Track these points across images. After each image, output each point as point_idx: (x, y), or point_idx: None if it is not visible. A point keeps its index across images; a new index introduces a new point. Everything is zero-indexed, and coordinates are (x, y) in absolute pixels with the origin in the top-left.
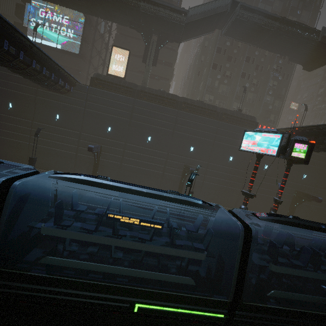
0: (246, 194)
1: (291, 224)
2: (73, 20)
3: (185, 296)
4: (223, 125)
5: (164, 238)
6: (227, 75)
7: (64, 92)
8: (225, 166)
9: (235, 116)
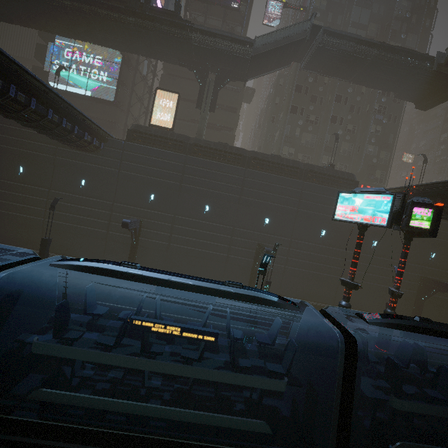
0: (347, 284)
1: (418, 331)
2: (107, 60)
3: None
4: (309, 187)
5: (223, 355)
6: (312, 120)
7: (92, 150)
8: (316, 243)
9: (326, 174)
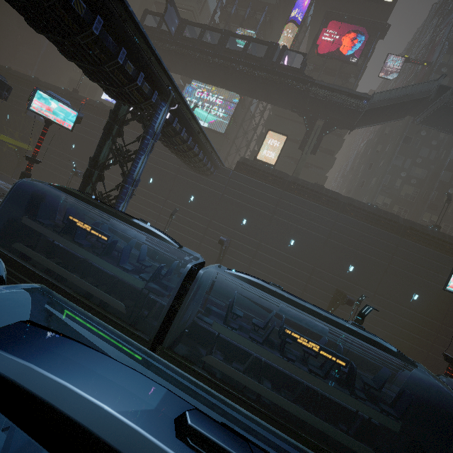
0: (452, 362)
1: None
2: (227, 100)
3: None
4: (407, 244)
5: (332, 382)
6: (417, 173)
7: (207, 174)
8: (404, 306)
9: (429, 235)
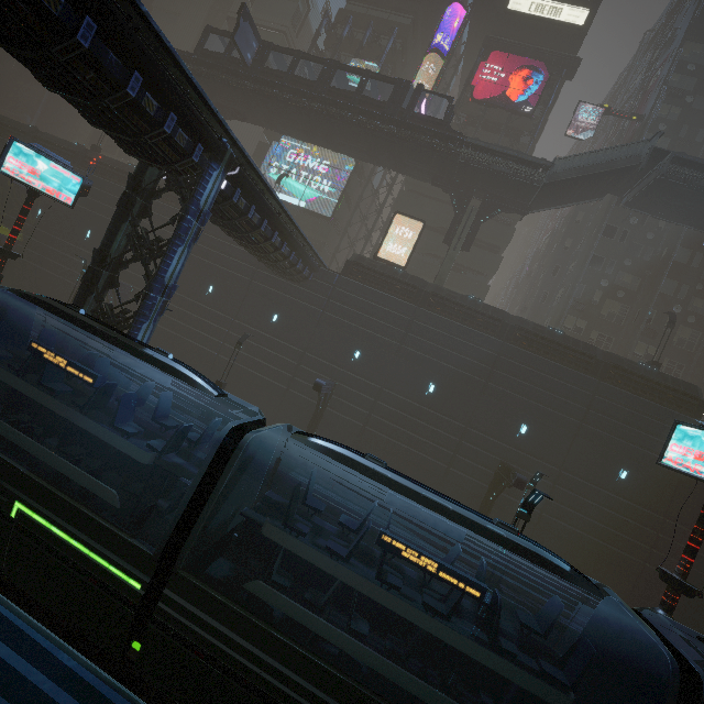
0: (673, 582)
1: None
2: (335, 167)
3: None
4: (608, 391)
5: (468, 623)
6: (626, 282)
7: (298, 280)
8: (606, 489)
9: (642, 377)
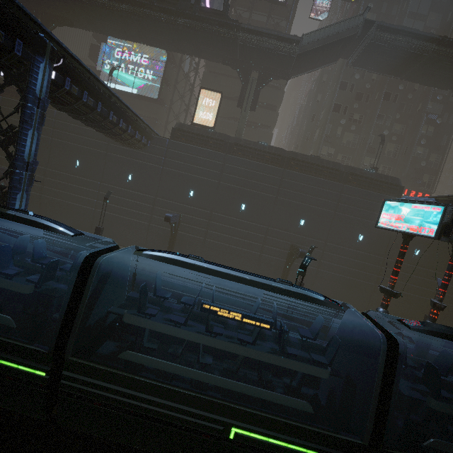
0: (387, 292)
1: None
2: (153, 59)
3: (300, 427)
4: (349, 190)
5: (269, 343)
6: (356, 119)
7: (140, 148)
8: (352, 248)
9: (368, 178)
